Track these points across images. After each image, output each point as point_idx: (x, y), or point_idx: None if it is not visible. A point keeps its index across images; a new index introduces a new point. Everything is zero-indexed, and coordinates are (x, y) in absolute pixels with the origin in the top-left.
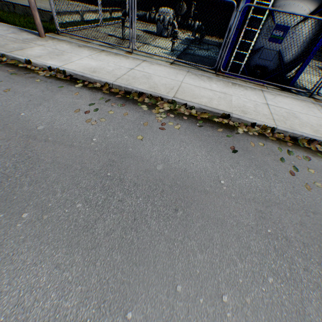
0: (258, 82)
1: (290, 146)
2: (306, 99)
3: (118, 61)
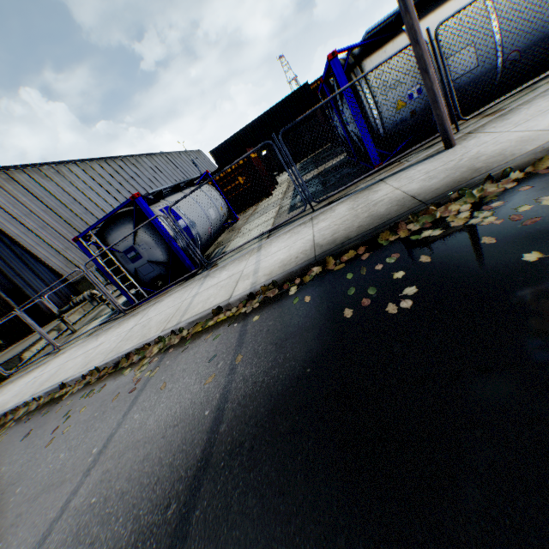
0: (168, 289)
1: (106, 379)
2: (201, 276)
3: (31, 376)
